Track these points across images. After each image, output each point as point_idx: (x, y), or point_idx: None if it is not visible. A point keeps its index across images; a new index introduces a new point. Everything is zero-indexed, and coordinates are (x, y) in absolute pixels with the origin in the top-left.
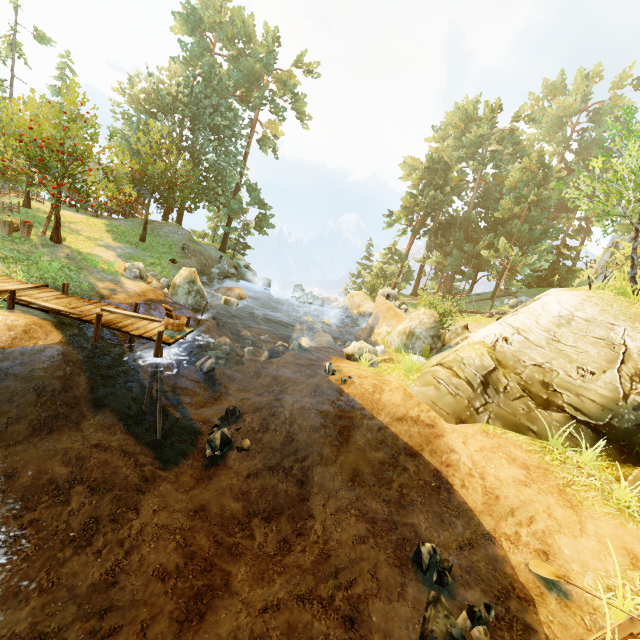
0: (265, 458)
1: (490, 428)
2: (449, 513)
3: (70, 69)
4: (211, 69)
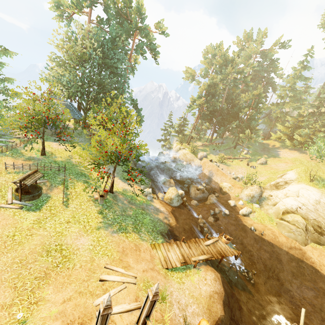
0: (263, 275)
1: (312, 245)
2: (324, 280)
3: None
4: (116, 33)
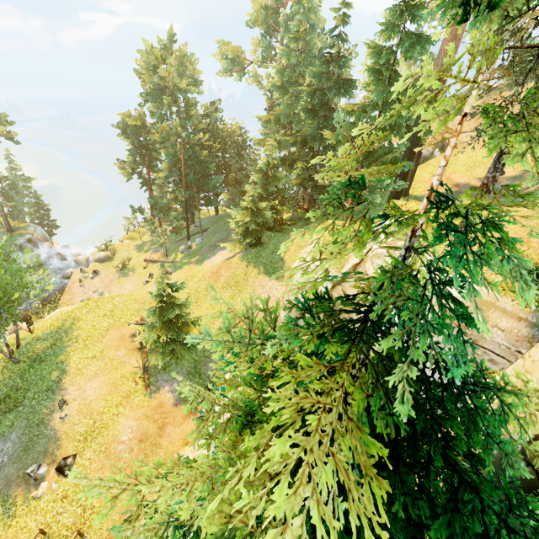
0: None
1: None
2: None
3: None
4: None
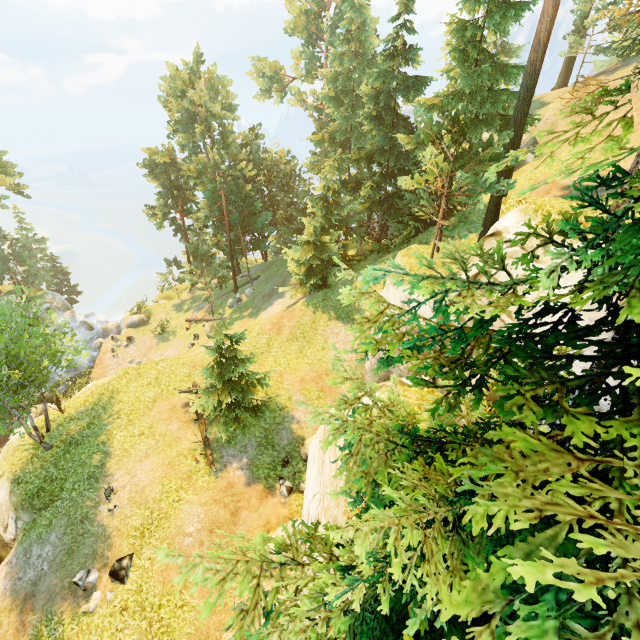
0: None
1: None
2: None
3: None
4: None
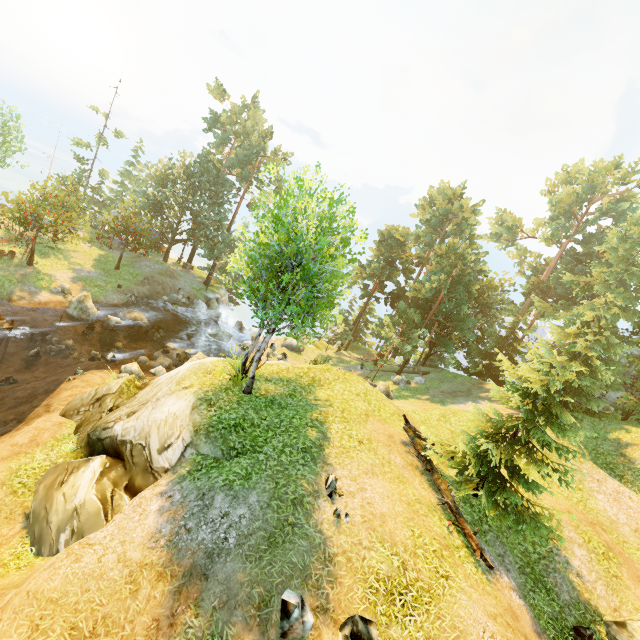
0: None
1: (70, 423)
2: None
3: (141, 150)
4: (205, 157)
